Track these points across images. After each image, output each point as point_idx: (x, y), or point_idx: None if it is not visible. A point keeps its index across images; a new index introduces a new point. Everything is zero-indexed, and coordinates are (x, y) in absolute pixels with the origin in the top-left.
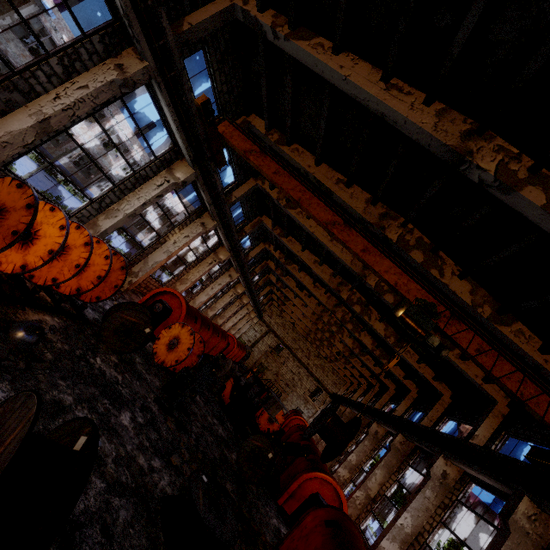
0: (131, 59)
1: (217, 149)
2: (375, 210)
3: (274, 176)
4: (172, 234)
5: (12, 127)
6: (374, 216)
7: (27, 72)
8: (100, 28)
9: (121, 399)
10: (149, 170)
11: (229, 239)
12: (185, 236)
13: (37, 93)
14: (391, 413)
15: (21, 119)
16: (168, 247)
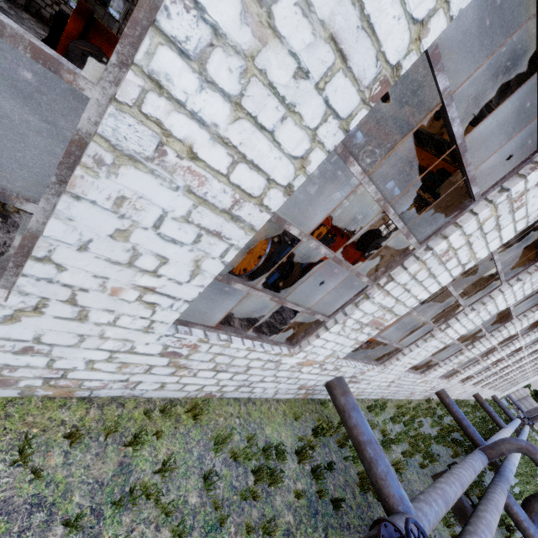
0: None
1: None
2: (438, 123)
3: (364, 126)
4: (327, 185)
5: None
6: (436, 128)
7: None
8: None
9: (287, 235)
10: None
11: None
12: (335, 185)
13: None
14: None
15: None
16: (325, 193)
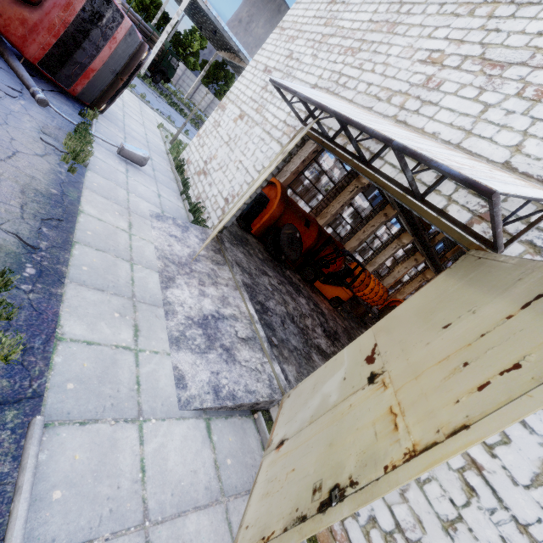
0: (389, 210)
1: (426, 224)
2: None
3: None
4: (396, 267)
5: (351, 245)
6: None
7: (356, 227)
8: (379, 205)
9: None
10: (389, 241)
11: (433, 265)
12: (404, 268)
13: (357, 231)
14: None
15: (353, 242)
16: (394, 274)
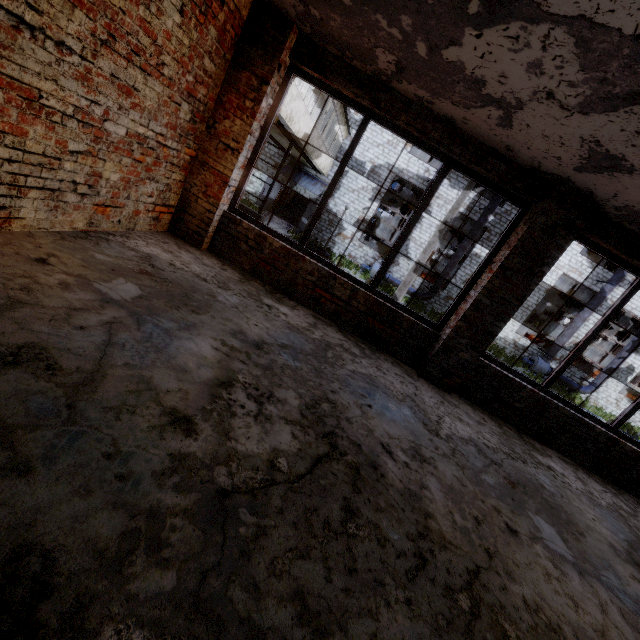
0: None
1: None
2: None
3: None
4: None
5: None
6: None
7: None
8: None
9: None
10: None
11: None
12: None
13: None
14: (554, 289)
15: None
16: None
